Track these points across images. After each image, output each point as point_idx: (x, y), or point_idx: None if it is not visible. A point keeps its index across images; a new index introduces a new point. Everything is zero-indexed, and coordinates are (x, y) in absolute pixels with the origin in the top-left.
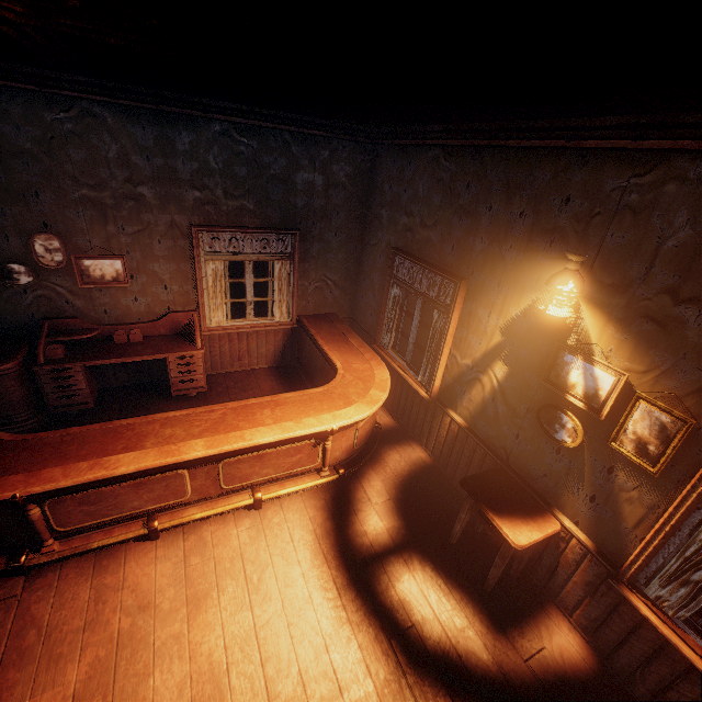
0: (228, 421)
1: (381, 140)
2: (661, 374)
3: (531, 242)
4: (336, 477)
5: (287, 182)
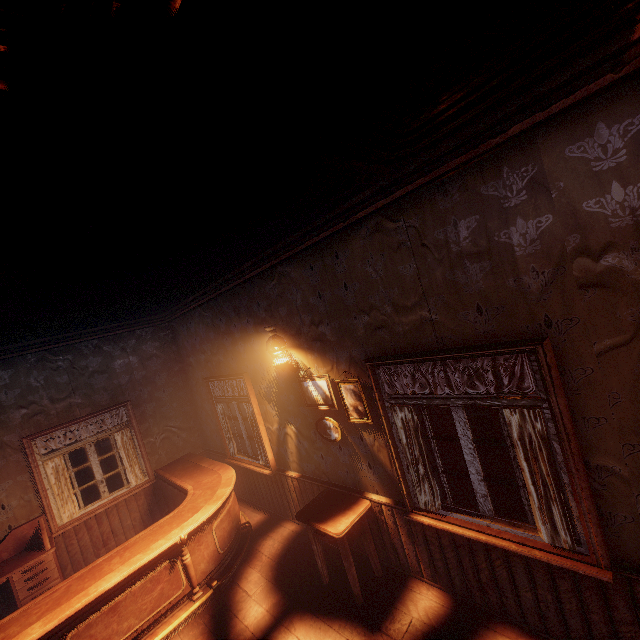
0: (72, 590)
1: (170, 318)
2: (337, 364)
3: (259, 333)
4: (210, 593)
5: (107, 371)
